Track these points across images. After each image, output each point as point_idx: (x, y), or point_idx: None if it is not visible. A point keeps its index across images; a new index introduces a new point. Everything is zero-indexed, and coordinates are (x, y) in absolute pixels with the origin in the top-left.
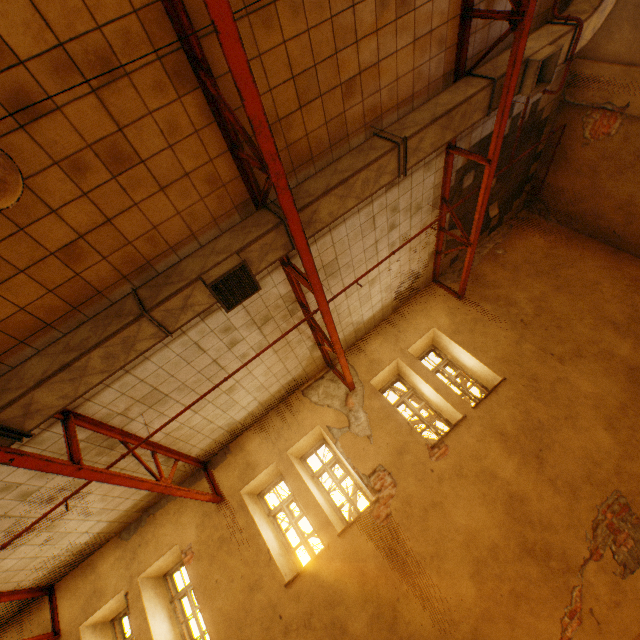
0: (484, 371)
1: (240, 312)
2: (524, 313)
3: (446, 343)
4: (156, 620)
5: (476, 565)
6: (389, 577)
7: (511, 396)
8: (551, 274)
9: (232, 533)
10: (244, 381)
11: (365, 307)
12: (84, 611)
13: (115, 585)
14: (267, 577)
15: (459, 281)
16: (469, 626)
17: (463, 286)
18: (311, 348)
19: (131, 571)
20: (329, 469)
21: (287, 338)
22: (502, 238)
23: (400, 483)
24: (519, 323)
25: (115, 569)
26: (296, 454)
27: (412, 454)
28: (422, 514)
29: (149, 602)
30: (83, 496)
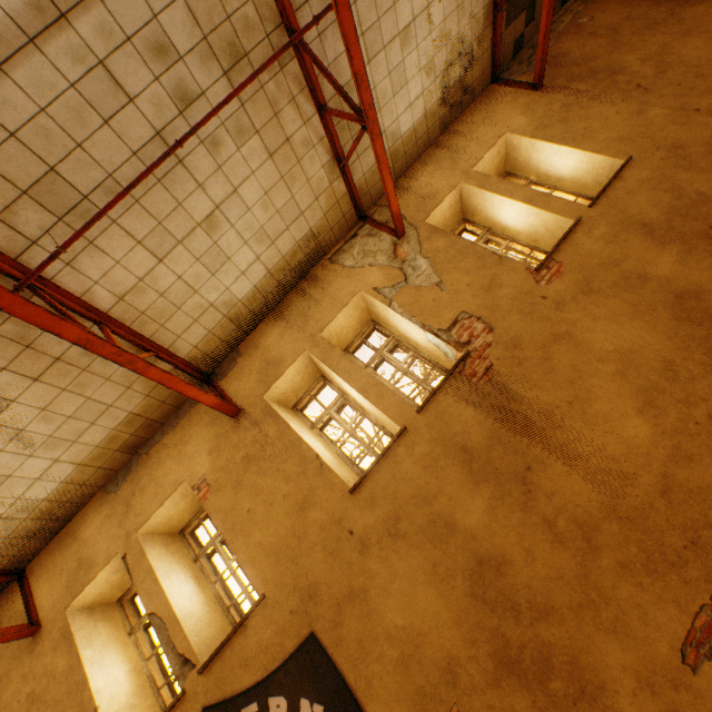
0: (593, 167)
1: (176, 7)
2: (640, 76)
3: (527, 153)
4: (173, 581)
5: (644, 396)
6: (507, 444)
7: (646, 177)
8: (670, 21)
9: (260, 448)
10: (230, 211)
11: (400, 102)
12: (69, 590)
13: (107, 550)
14: (321, 489)
15: (531, 71)
16: (653, 476)
17: (542, 54)
18: (328, 170)
19: (126, 528)
20: (387, 353)
21: (284, 127)
22: (583, 4)
23: (498, 326)
24: (635, 90)
25: (104, 531)
26: (336, 343)
27: (508, 287)
28: (541, 354)
29: (159, 561)
30: (0, 405)
